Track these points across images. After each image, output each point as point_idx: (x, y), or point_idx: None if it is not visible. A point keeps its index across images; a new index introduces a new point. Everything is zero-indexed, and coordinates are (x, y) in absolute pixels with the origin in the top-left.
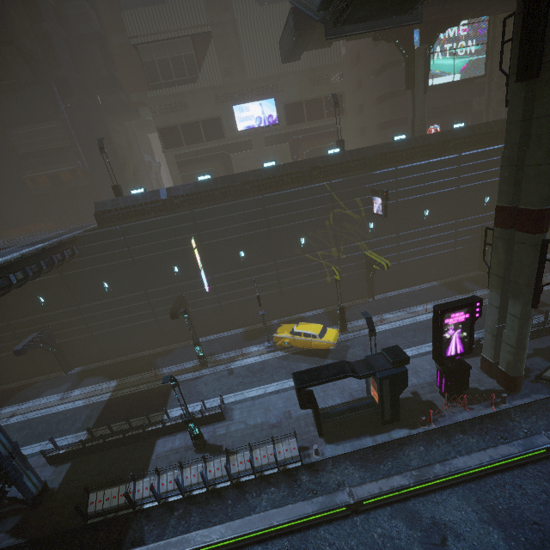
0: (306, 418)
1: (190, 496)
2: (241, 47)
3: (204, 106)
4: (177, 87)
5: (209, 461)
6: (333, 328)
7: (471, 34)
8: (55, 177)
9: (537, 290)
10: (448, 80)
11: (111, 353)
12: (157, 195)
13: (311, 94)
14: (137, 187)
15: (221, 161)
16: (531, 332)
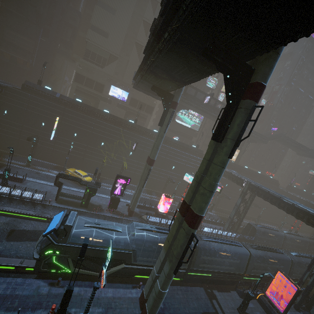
0: (55, 195)
1: None
2: (126, 69)
3: (101, 78)
4: (94, 65)
5: (5, 186)
6: (91, 177)
7: (198, 117)
8: (14, 58)
9: (144, 182)
10: (186, 125)
11: None
12: (55, 94)
13: (143, 100)
14: (52, 86)
15: (95, 100)
16: (152, 208)
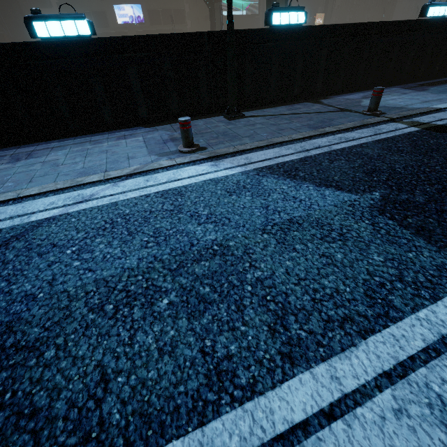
0: None
1: None
2: None
3: (93, 1)
4: None
5: None
6: None
7: None
8: None
9: None
10: (239, 13)
11: None
12: None
13: (164, 6)
14: None
15: None
16: None
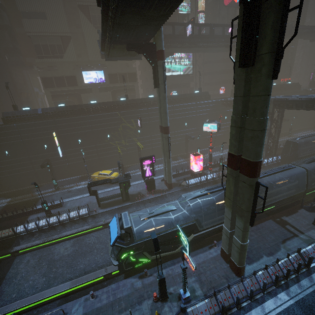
0: (96, 203)
1: (41, 229)
2: (86, 45)
3: (67, 69)
4: (52, 59)
5: (51, 217)
6: (116, 172)
7: (186, 57)
8: None
9: (169, 153)
10: (178, 73)
11: (8, 188)
12: (36, 111)
13: (121, 71)
14: (29, 105)
15: (76, 96)
16: (186, 171)
